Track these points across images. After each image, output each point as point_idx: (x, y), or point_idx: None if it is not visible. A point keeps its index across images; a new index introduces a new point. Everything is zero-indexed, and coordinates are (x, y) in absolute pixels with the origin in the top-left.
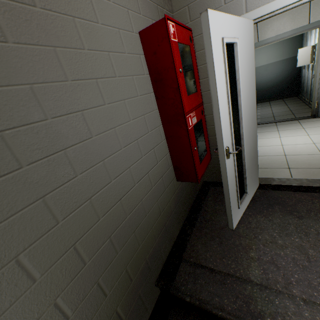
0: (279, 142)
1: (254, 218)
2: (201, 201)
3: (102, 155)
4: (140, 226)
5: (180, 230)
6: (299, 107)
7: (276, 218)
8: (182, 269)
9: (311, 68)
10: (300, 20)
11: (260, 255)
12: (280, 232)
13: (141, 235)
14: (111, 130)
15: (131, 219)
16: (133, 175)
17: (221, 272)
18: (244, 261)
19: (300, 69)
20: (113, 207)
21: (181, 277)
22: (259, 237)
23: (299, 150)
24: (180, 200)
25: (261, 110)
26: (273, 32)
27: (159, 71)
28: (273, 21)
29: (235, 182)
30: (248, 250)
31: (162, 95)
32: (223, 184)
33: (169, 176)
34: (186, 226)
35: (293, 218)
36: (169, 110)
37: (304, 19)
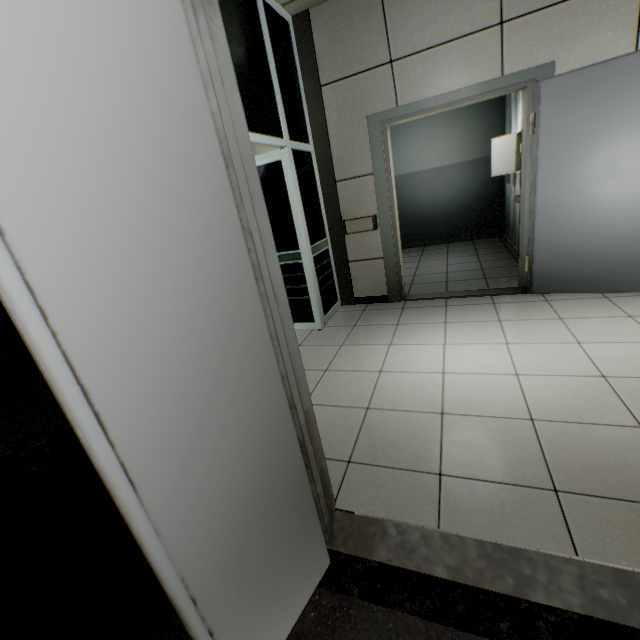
0: (440, 362)
1: None
2: None
3: None
4: None
5: None
6: (500, 263)
7: None
8: None
9: (519, 182)
10: (483, 65)
11: None
12: None
13: None
14: None
15: None
16: None
17: None
18: None
19: (502, 182)
20: None
21: None
22: None
23: (479, 398)
24: None
25: (427, 262)
26: (429, 88)
27: None
28: (426, 61)
29: None
30: None
31: None
32: None
33: None
34: None
35: None
36: None
37: (492, 65)
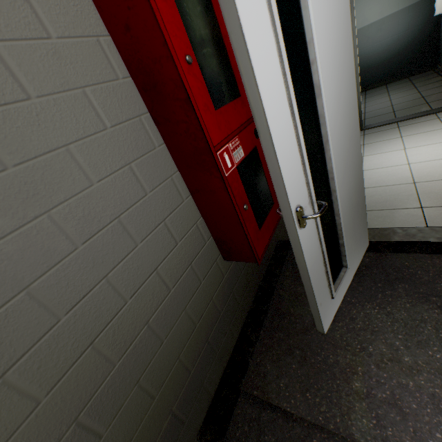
0: (404, 159)
1: (360, 310)
2: (273, 278)
3: (19, 279)
4: (151, 366)
5: (239, 334)
6: (438, 89)
7: (400, 310)
8: (239, 412)
9: None
10: None
11: (371, 386)
12: (408, 339)
13: (155, 380)
14: (39, 219)
15: (127, 365)
16: (118, 287)
17: (303, 420)
18: (342, 399)
19: (439, 19)
20: (74, 365)
21: (238, 427)
22: (369, 350)
23: (439, 172)
24: (235, 288)
25: (372, 102)
26: None
27: (146, 66)
28: None
29: (322, 260)
30: (350, 376)
31: (165, 117)
32: (300, 269)
33: (207, 258)
34: (248, 327)
35: (430, 309)
36: (183, 144)
37: None
